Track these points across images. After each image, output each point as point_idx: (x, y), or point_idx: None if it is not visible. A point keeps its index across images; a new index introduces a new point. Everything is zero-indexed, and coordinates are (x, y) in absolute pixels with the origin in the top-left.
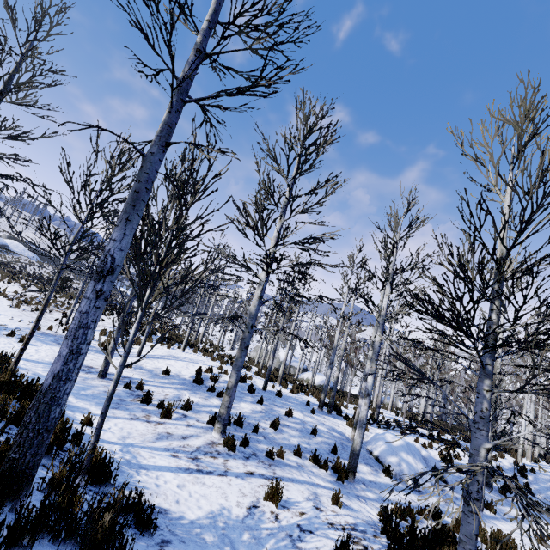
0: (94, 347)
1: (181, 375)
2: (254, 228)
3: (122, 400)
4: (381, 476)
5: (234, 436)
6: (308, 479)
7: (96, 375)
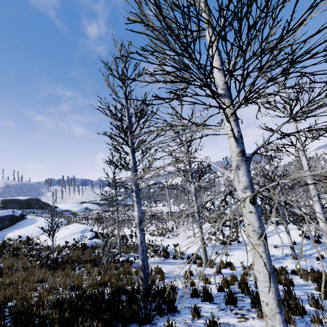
0: (233, 243)
1: (299, 241)
2: None
3: None
4: None
5: None
6: None
7: (290, 259)
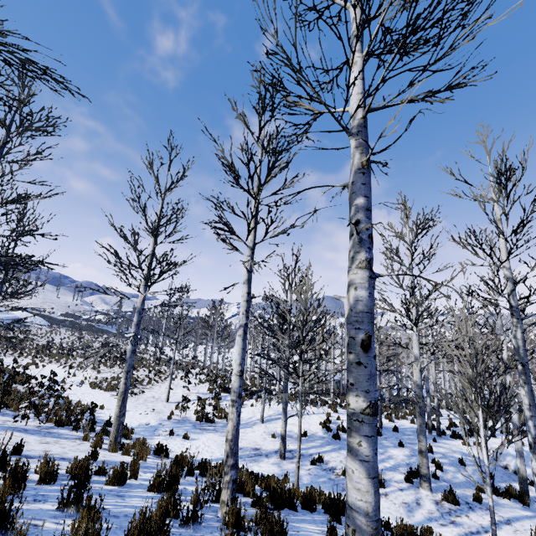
0: (219, 422)
1: (314, 433)
2: (392, 311)
3: (330, 479)
4: (533, 489)
5: (452, 492)
6: (519, 514)
7: (276, 458)
